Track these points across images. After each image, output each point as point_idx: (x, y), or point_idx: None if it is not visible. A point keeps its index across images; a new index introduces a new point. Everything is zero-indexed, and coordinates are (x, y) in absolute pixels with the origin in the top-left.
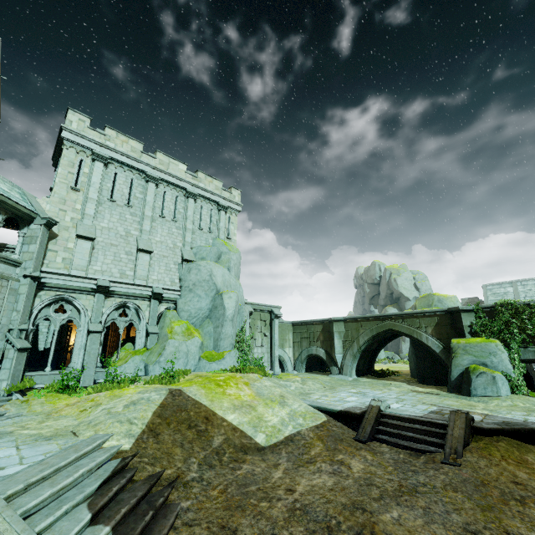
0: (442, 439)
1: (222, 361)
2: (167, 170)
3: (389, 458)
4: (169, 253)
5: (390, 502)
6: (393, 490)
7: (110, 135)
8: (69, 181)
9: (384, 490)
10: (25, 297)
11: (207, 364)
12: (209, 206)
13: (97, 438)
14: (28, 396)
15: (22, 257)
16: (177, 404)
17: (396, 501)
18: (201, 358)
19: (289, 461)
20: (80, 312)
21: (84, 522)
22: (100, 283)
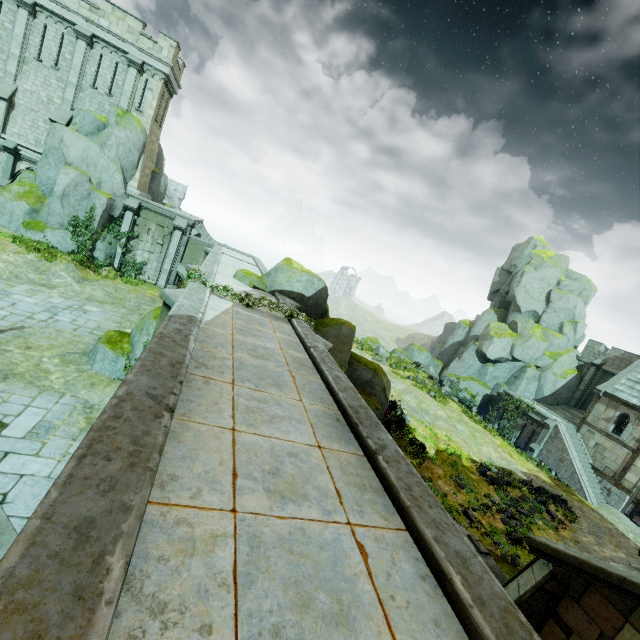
0: None
1: (40, 234)
2: None
3: None
4: (40, 108)
5: None
6: None
7: None
8: None
9: None
10: None
11: (22, 229)
12: (115, 57)
13: None
14: None
15: None
16: None
17: None
18: (22, 222)
19: None
20: None
21: None
22: None
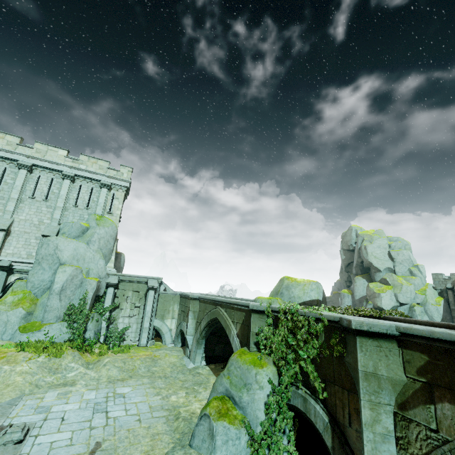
0: None
1: (37, 333)
2: (44, 156)
3: None
4: (32, 229)
5: None
6: None
7: None
8: None
9: None
10: None
11: (19, 334)
12: (90, 184)
13: None
14: None
15: None
16: None
17: None
18: (18, 328)
19: None
20: None
21: None
22: None
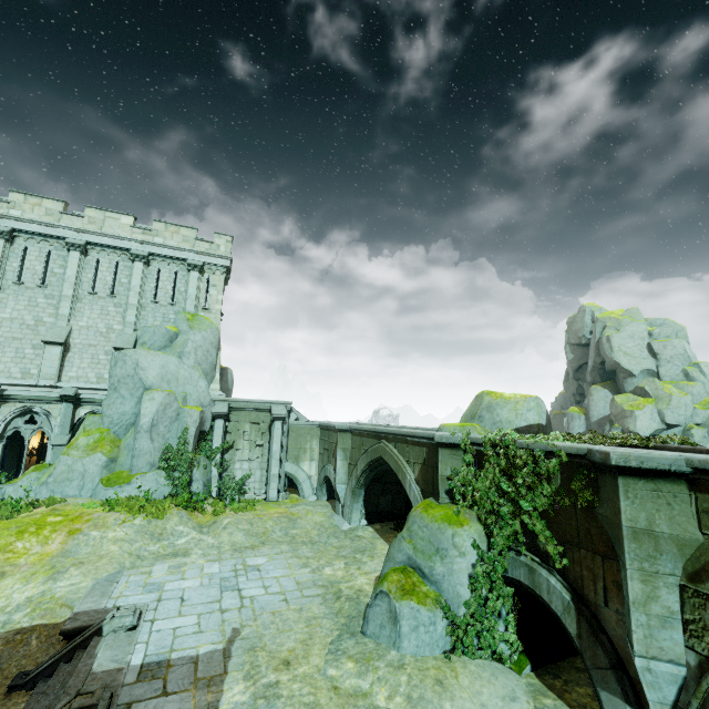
0: None
1: (127, 487)
2: (101, 229)
3: None
4: (99, 341)
5: None
6: None
7: (16, 200)
8: None
9: None
10: None
11: (103, 490)
12: (173, 267)
13: None
14: None
15: None
16: None
17: None
18: (100, 481)
19: None
20: None
21: None
22: None
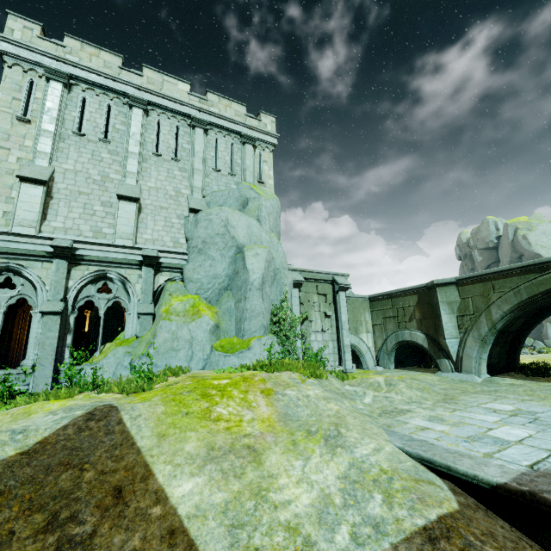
0: None
1: (247, 353)
2: (160, 91)
3: None
4: (169, 204)
5: None
6: None
7: (72, 46)
8: (15, 110)
9: None
10: None
11: (221, 357)
12: (228, 139)
13: None
14: None
15: None
16: (76, 445)
17: None
18: (213, 348)
19: None
20: (37, 287)
21: None
22: (54, 243)
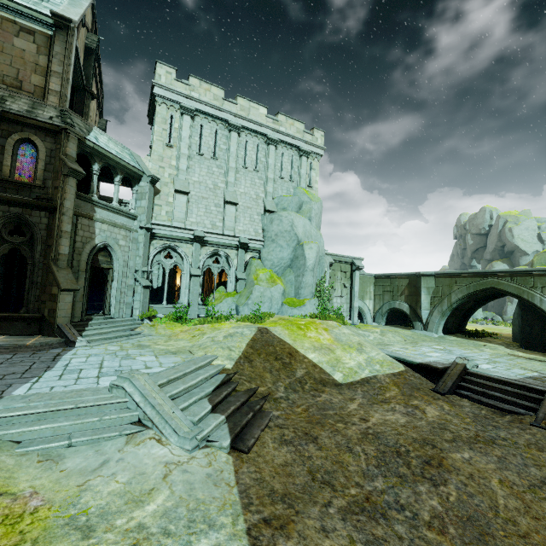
0: (537, 404)
1: (303, 308)
2: (248, 116)
3: (469, 412)
4: (252, 204)
5: (463, 446)
6: (467, 437)
7: (194, 84)
8: (164, 138)
9: (458, 435)
10: (143, 245)
11: (289, 309)
12: (290, 152)
13: (207, 357)
14: (154, 322)
15: (137, 212)
16: (265, 340)
17: (469, 446)
18: (284, 303)
19: (364, 398)
20: (183, 258)
21: (207, 410)
22: (196, 234)
